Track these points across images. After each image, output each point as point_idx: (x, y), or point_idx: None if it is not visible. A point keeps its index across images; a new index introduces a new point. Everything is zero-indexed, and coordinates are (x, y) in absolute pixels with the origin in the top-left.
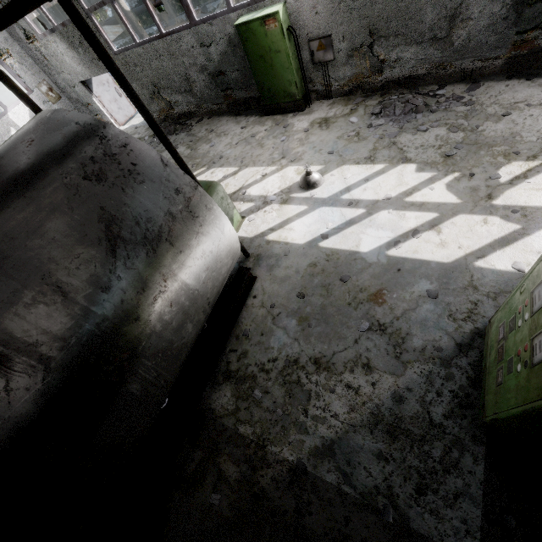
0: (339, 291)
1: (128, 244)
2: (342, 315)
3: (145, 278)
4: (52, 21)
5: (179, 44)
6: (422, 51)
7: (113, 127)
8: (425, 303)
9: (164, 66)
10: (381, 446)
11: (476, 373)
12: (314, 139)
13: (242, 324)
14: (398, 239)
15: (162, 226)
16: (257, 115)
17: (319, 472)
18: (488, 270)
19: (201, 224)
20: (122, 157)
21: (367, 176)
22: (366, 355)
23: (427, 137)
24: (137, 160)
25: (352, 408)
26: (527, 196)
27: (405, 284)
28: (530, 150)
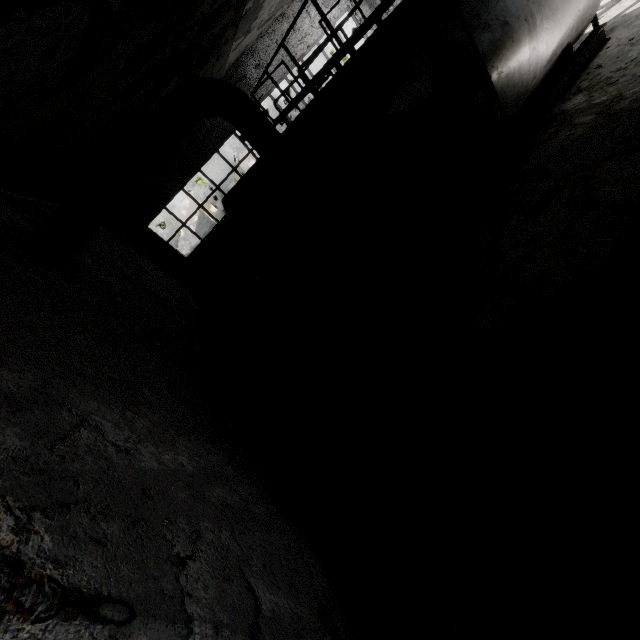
0: None
1: None
2: None
3: None
4: None
5: None
6: None
7: None
8: None
9: None
10: None
11: None
12: None
13: (593, 66)
14: None
15: None
16: None
17: None
18: None
19: None
20: None
21: None
22: None
23: None
24: None
25: None
26: None
27: None
28: None
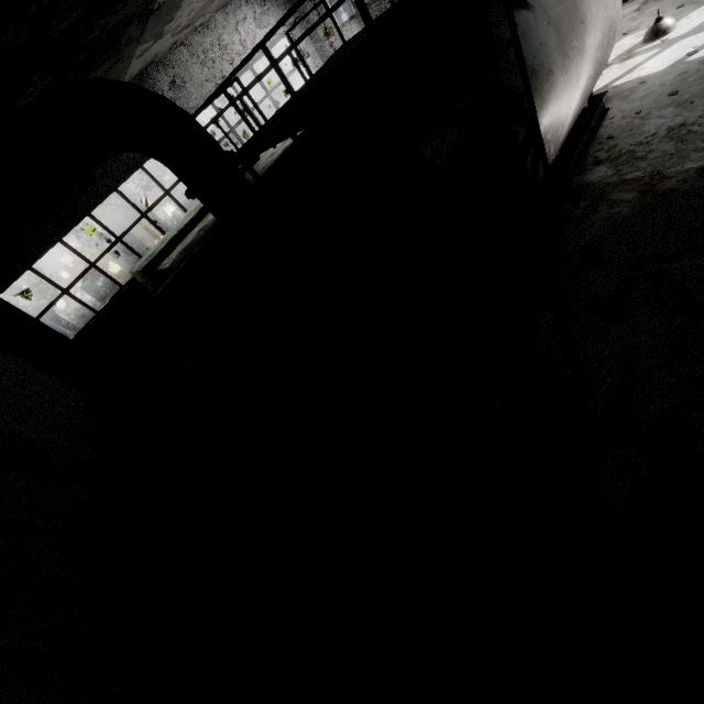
0: None
1: None
2: None
3: None
4: (355, 7)
5: None
6: None
7: None
8: None
9: None
10: None
11: None
12: (652, 10)
13: (603, 136)
14: None
15: None
16: None
17: None
18: None
19: None
20: None
21: None
22: None
23: None
24: None
25: None
26: None
27: None
28: None
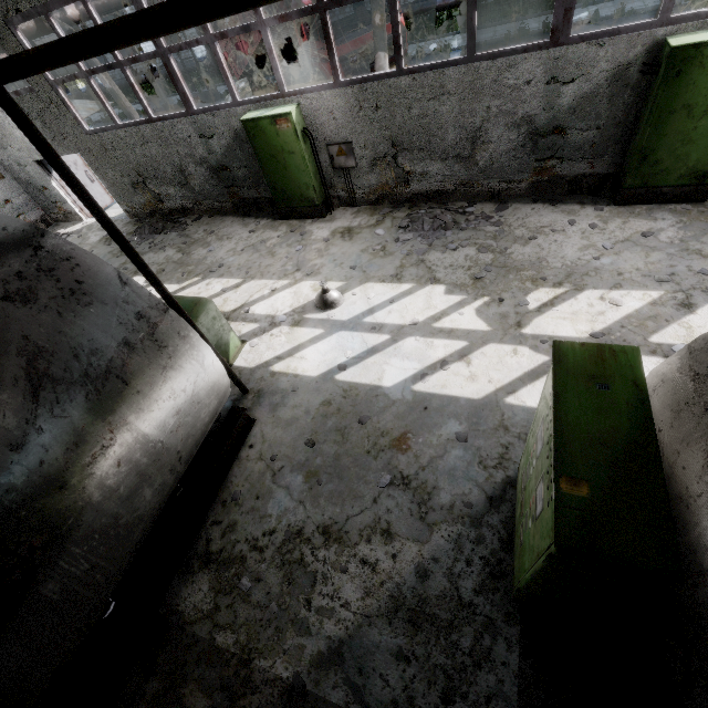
0: (356, 436)
1: (59, 384)
2: (359, 467)
3: (81, 428)
4: None
5: (172, 132)
6: (447, 167)
7: (55, 236)
8: (454, 448)
9: (153, 154)
10: (402, 641)
11: (508, 532)
12: (335, 250)
13: (232, 485)
14: (425, 371)
15: (112, 359)
16: (269, 218)
17: (322, 691)
18: (519, 407)
19: (170, 356)
20: (63, 272)
21: (392, 297)
22: (386, 518)
23: (456, 257)
24: (85, 277)
25: (368, 592)
26: (554, 325)
27: (432, 426)
28: (556, 276)
